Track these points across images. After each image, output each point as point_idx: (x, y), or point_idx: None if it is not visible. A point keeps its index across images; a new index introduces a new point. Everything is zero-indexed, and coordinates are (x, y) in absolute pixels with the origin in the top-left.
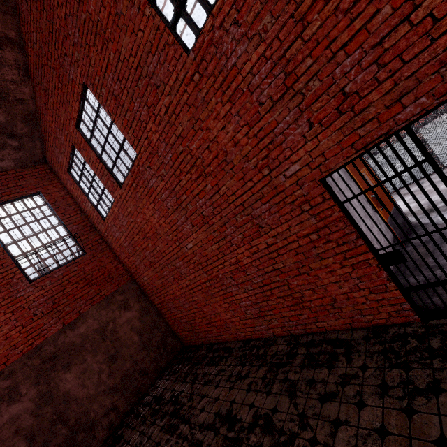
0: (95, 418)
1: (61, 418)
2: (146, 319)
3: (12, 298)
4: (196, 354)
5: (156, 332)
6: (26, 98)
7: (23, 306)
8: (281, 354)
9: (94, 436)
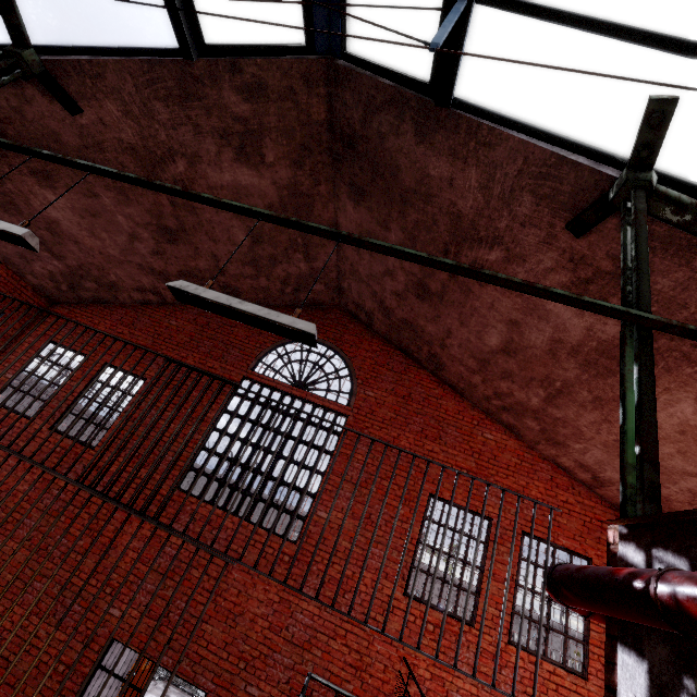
0: None
1: None
2: None
3: None
4: None
5: None
6: (121, 300)
7: None
8: None
9: None
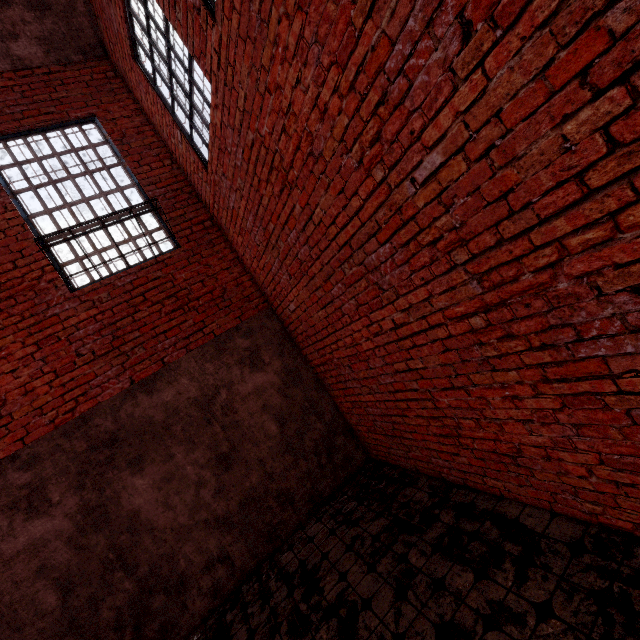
0: (187, 571)
1: (122, 560)
2: (293, 393)
3: (38, 318)
4: (401, 494)
5: (312, 422)
6: None
7: (57, 335)
8: None
9: (184, 604)
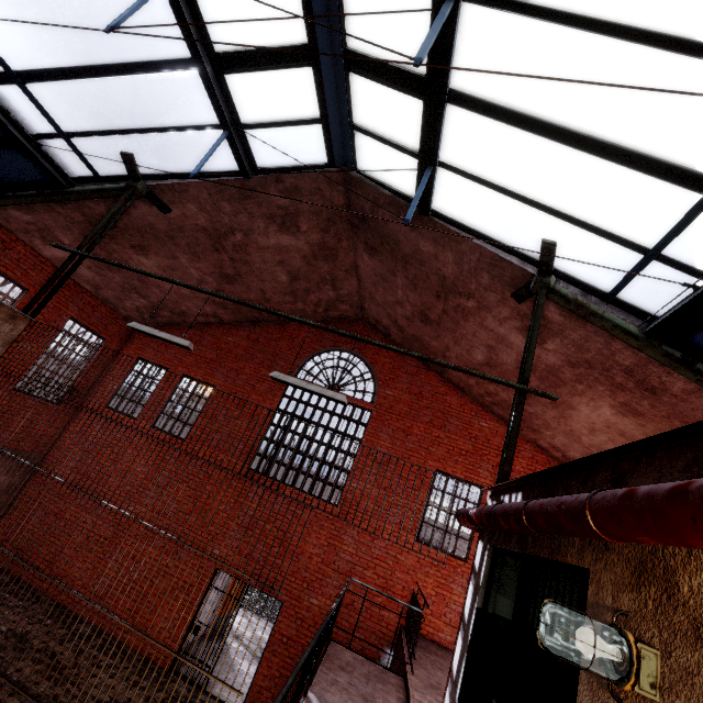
0: None
1: None
2: (2, 496)
3: None
4: None
5: None
6: (189, 323)
7: None
8: (84, 632)
9: None
